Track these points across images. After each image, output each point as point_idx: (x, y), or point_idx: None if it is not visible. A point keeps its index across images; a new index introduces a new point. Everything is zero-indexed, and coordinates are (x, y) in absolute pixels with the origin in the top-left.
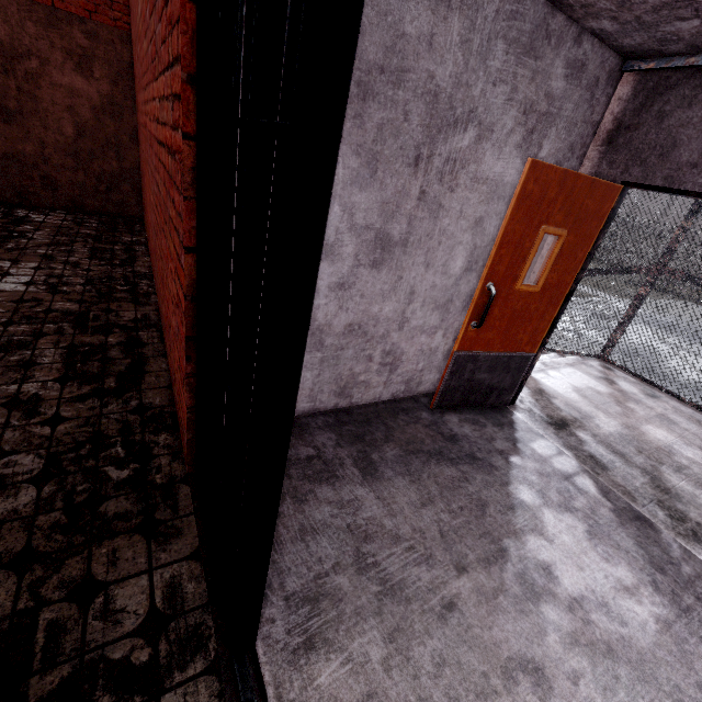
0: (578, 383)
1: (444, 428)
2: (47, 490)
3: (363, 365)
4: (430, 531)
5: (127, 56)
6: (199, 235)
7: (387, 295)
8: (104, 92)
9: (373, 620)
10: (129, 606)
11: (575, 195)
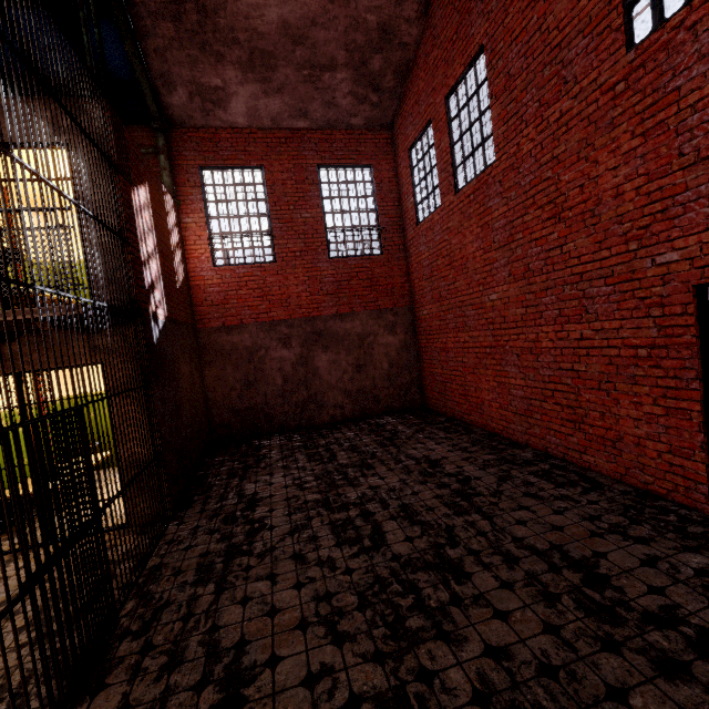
0: None
1: None
2: (647, 526)
3: None
4: None
5: (411, 317)
6: (705, 372)
7: None
8: (401, 339)
9: None
10: None
11: None
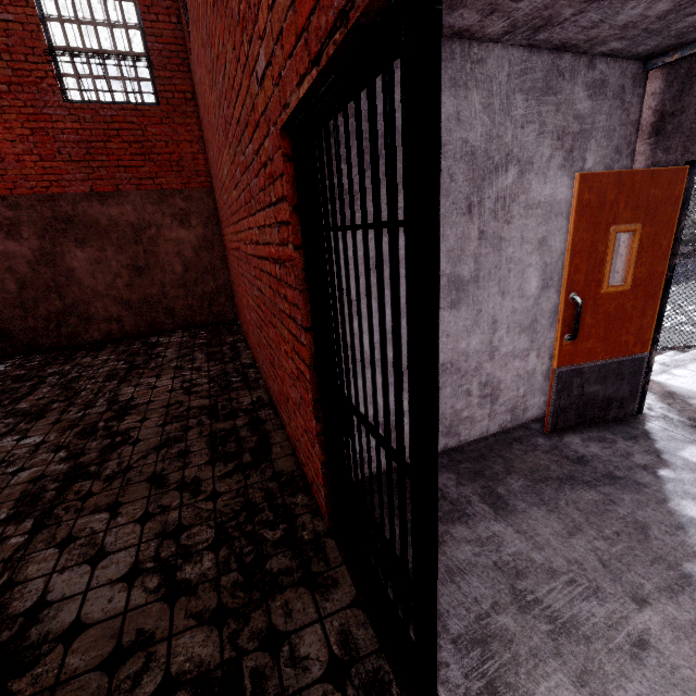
0: None
1: (567, 451)
2: (222, 555)
3: (463, 401)
4: (588, 561)
5: (212, 204)
6: (313, 316)
7: (471, 330)
8: (200, 234)
9: (553, 661)
10: (312, 653)
11: (637, 190)
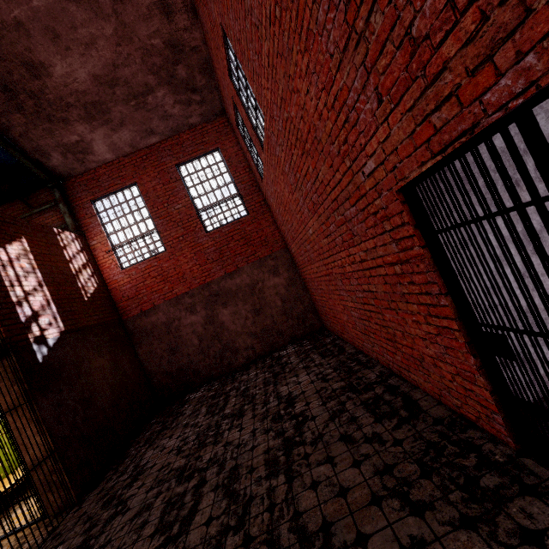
0: None
1: None
2: (436, 480)
3: None
4: None
5: (289, 256)
6: (447, 284)
7: None
8: (286, 277)
9: None
10: None
11: None
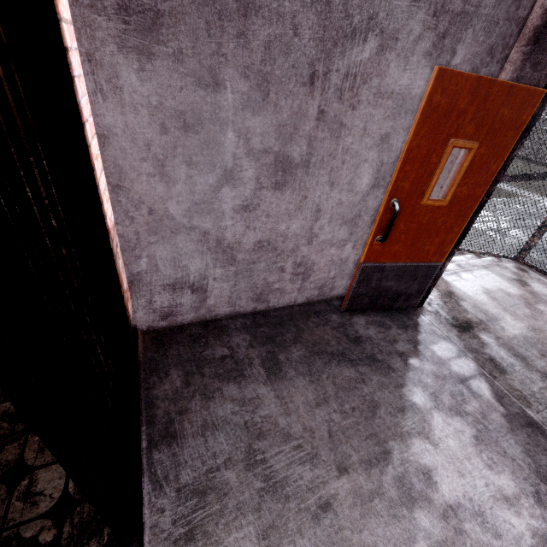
0: (489, 285)
1: (351, 330)
2: None
3: (276, 276)
4: (319, 431)
5: None
6: None
7: (293, 214)
8: None
9: (251, 516)
10: (47, 489)
11: (489, 104)
